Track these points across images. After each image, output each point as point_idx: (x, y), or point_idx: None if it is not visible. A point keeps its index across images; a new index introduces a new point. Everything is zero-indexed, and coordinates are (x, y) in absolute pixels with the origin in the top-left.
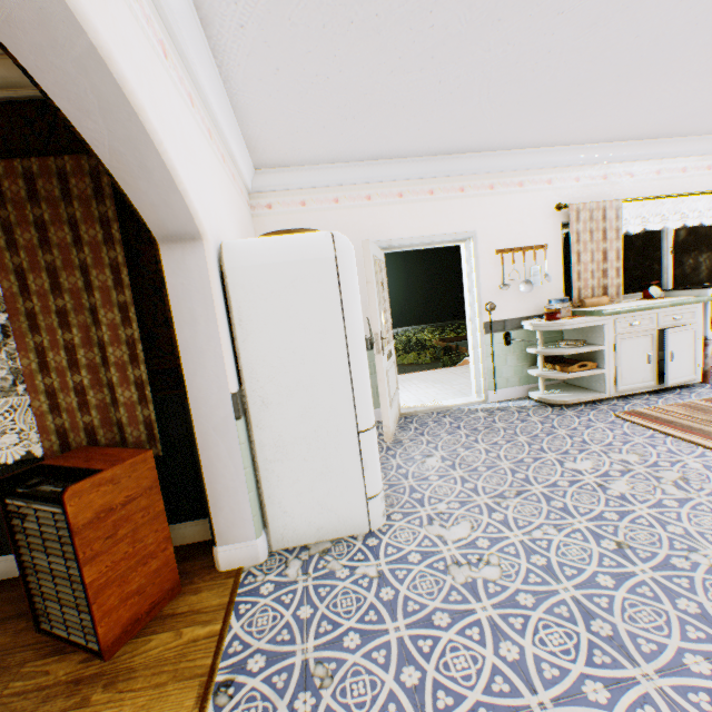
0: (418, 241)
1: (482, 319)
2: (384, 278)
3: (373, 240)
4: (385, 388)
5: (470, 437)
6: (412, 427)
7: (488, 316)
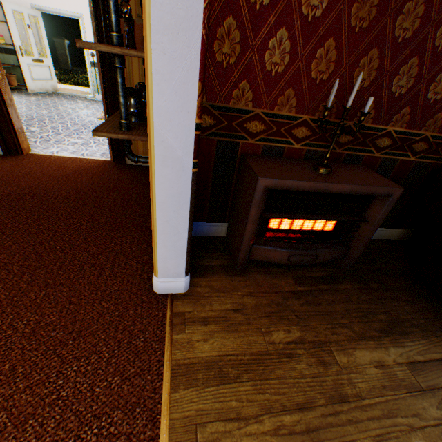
0: (55, 11)
1: (90, 60)
2: (39, 26)
3: (32, 4)
4: (25, 71)
5: (60, 99)
6: (52, 95)
7: (93, 60)
